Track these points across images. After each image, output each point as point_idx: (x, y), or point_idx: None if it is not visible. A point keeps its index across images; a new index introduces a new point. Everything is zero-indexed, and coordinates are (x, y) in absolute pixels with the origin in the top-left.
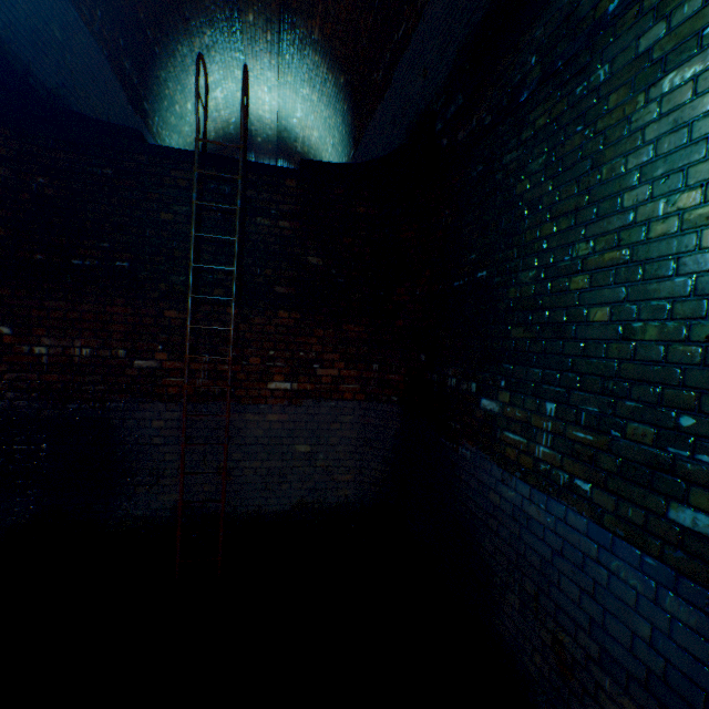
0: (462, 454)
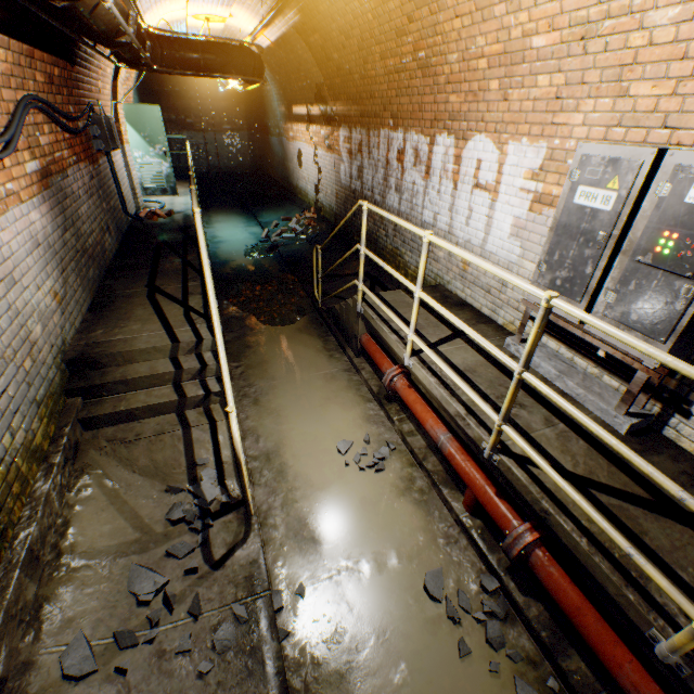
0: (269, 139)
